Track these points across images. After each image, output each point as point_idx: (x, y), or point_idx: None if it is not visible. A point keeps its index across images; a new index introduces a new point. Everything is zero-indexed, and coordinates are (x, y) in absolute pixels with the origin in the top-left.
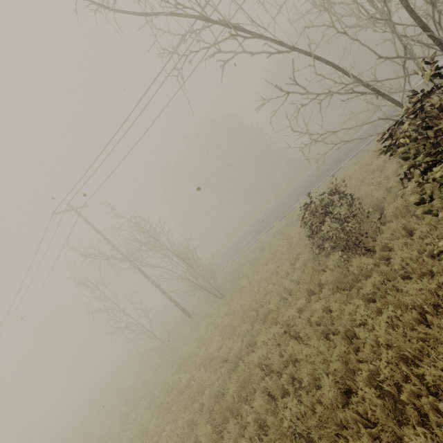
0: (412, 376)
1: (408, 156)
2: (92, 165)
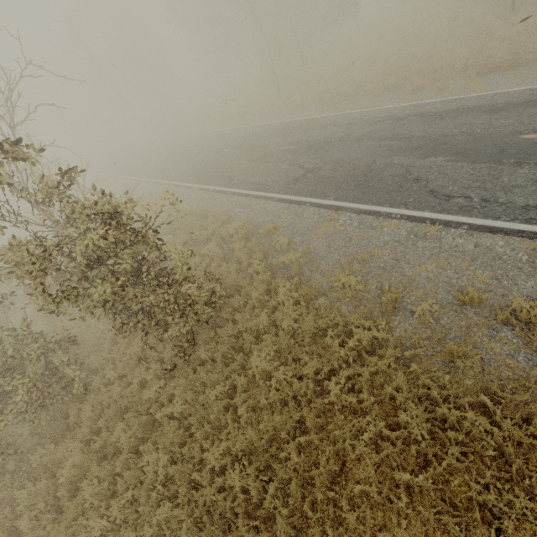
0: None
1: None
2: None
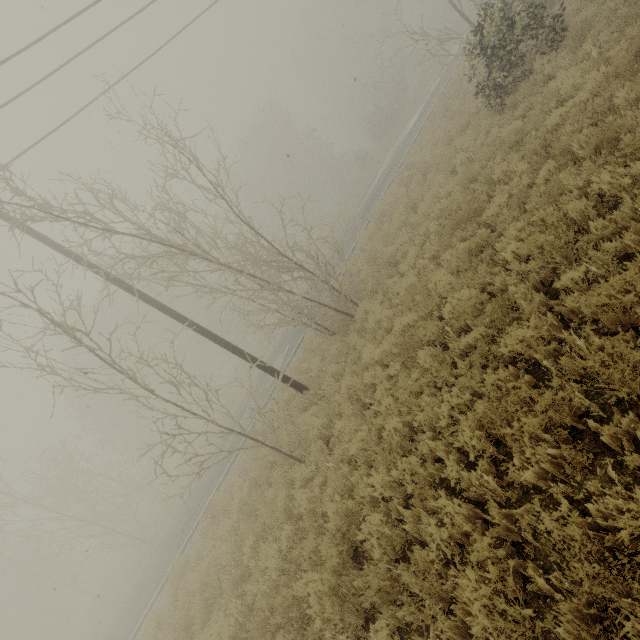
0: None
1: None
2: (53, 30)
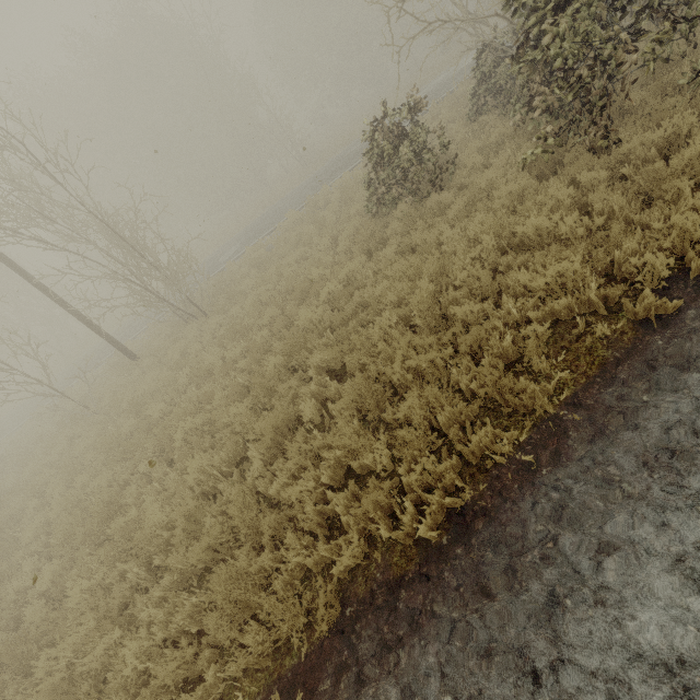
0: (509, 250)
1: (536, 6)
2: None
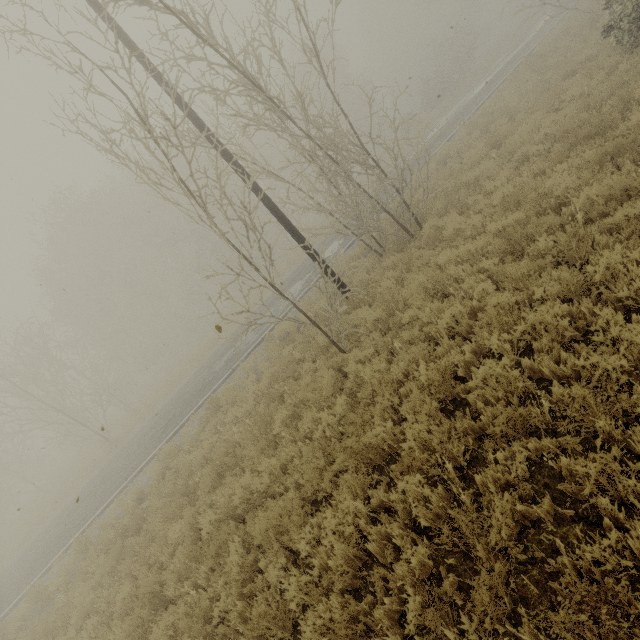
0: None
1: None
2: None
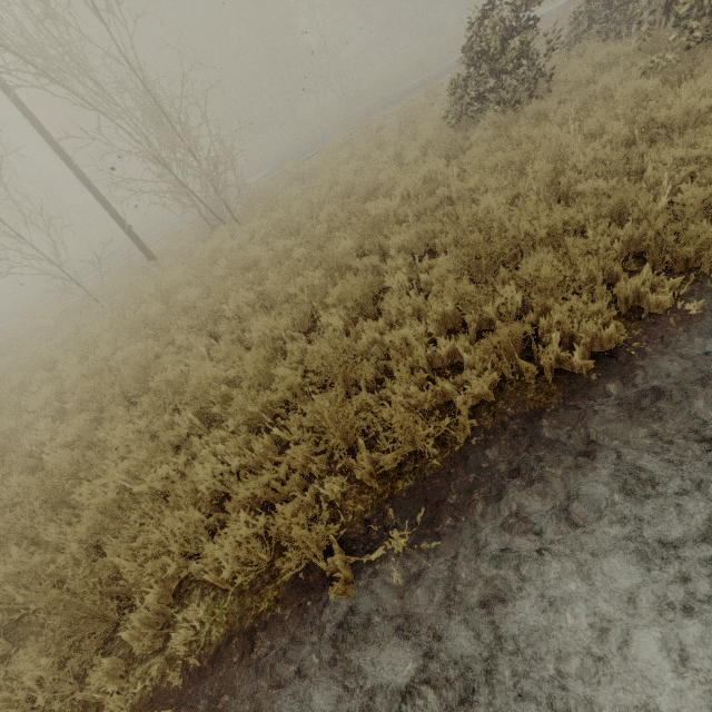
0: (639, 142)
1: None
2: None
